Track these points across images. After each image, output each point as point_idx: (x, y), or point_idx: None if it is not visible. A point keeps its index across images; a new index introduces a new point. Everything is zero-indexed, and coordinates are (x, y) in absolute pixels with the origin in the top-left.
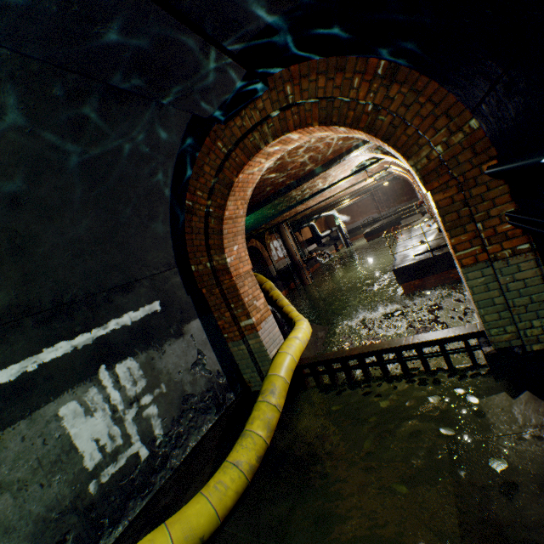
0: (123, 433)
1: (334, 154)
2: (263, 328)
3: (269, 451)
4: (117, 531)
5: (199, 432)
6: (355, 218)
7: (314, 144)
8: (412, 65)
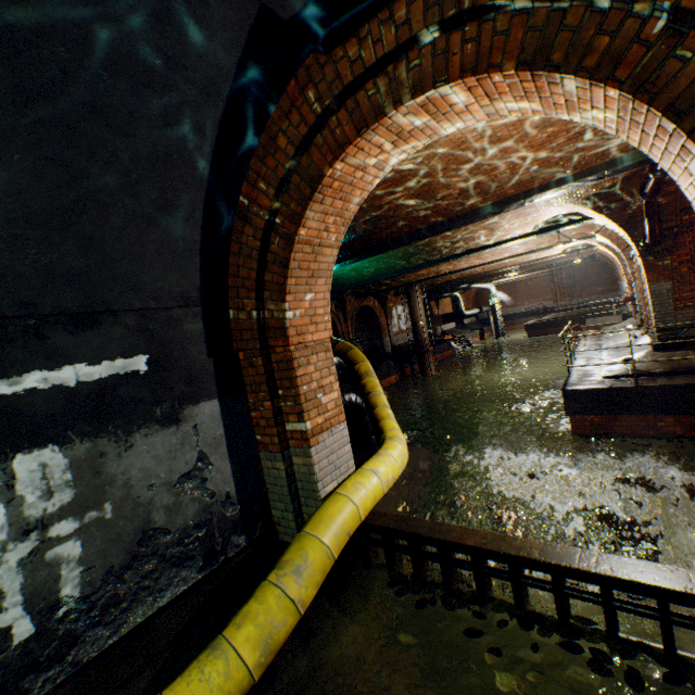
0: None
1: (518, 187)
2: (321, 442)
3: (261, 680)
4: None
5: (156, 599)
6: (518, 301)
7: (489, 160)
8: None
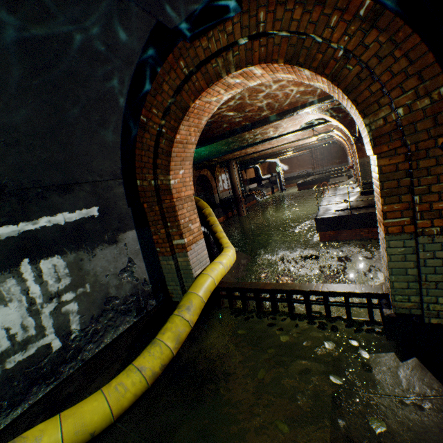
0: (38, 325)
1: (290, 106)
2: (192, 249)
3: (174, 358)
4: (15, 413)
5: (116, 330)
6: (293, 169)
7: (274, 91)
8: (400, 10)
